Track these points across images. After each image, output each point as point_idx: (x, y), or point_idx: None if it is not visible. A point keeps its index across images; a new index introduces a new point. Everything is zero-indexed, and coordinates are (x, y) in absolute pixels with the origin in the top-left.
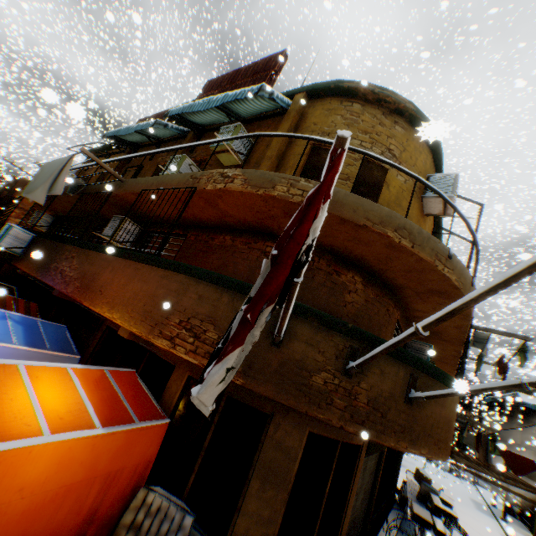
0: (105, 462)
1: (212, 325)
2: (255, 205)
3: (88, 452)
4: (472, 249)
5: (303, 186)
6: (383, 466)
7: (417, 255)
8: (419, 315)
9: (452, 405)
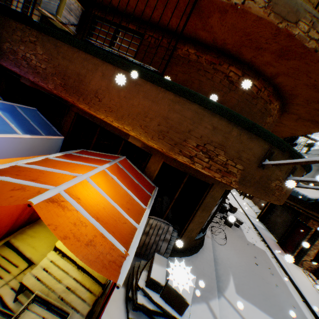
0: None
1: (223, 151)
2: (256, 35)
3: None
4: None
5: None
6: None
7: None
8: (277, 124)
9: None
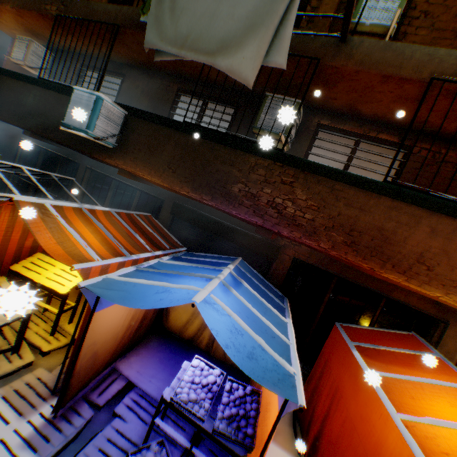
0: None
1: None
2: None
3: None
4: None
5: None
6: None
7: None
8: None
9: None
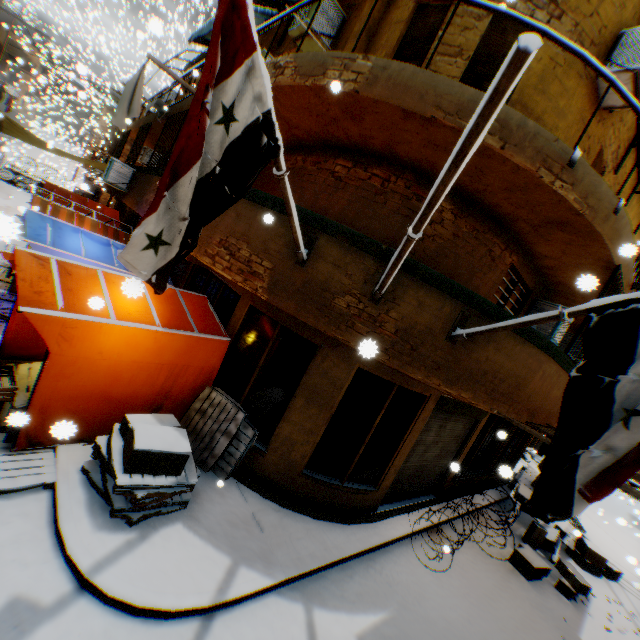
0: (169, 356)
1: (245, 243)
2: (312, 106)
3: (151, 343)
4: (639, 155)
5: (359, 67)
6: (477, 437)
7: (510, 160)
8: (548, 264)
9: (532, 363)
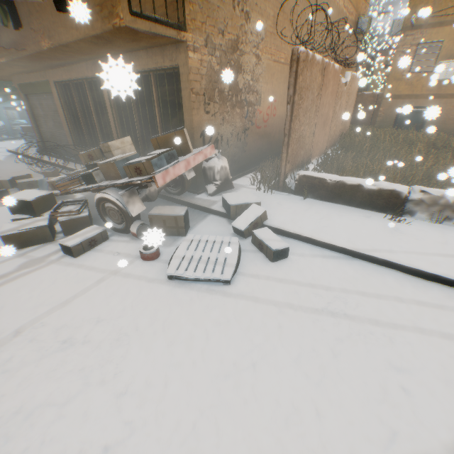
0: None
1: None
2: None
3: None
4: None
5: None
6: (63, 108)
7: None
8: None
9: None
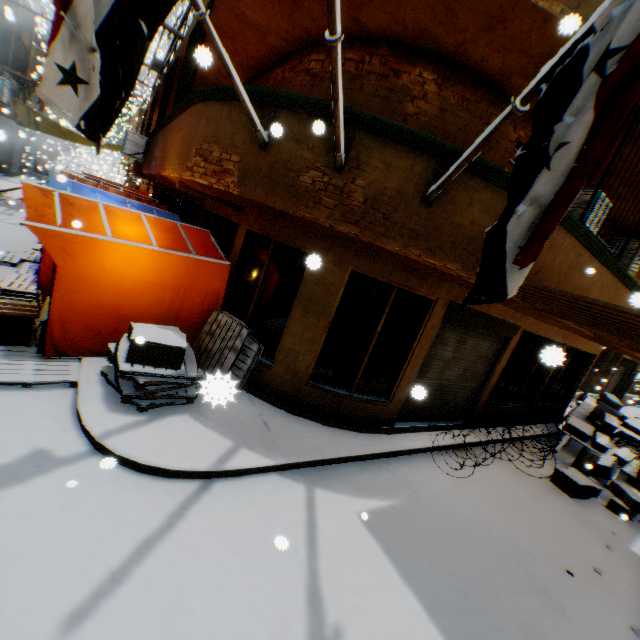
0: (170, 277)
1: (216, 145)
2: None
3: (150, 262)
4: None
5: None
6: (508, 359)
7: None
8: None
9: None
